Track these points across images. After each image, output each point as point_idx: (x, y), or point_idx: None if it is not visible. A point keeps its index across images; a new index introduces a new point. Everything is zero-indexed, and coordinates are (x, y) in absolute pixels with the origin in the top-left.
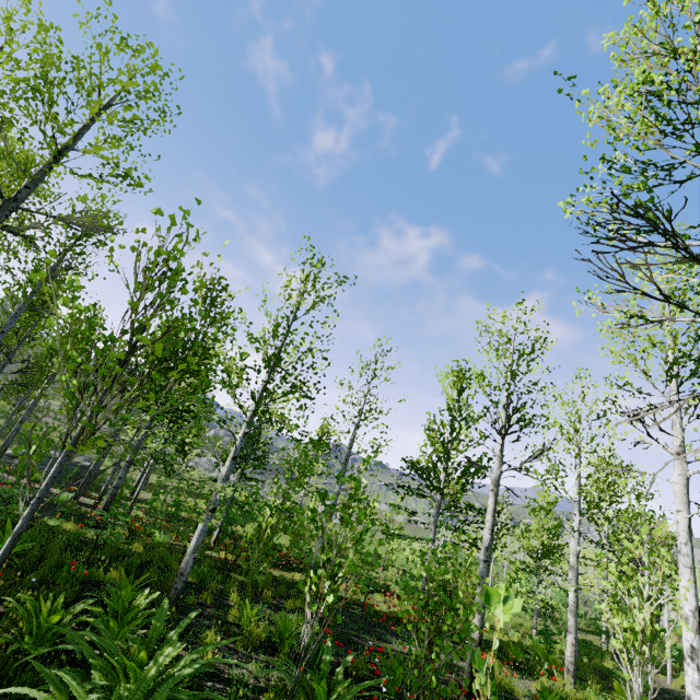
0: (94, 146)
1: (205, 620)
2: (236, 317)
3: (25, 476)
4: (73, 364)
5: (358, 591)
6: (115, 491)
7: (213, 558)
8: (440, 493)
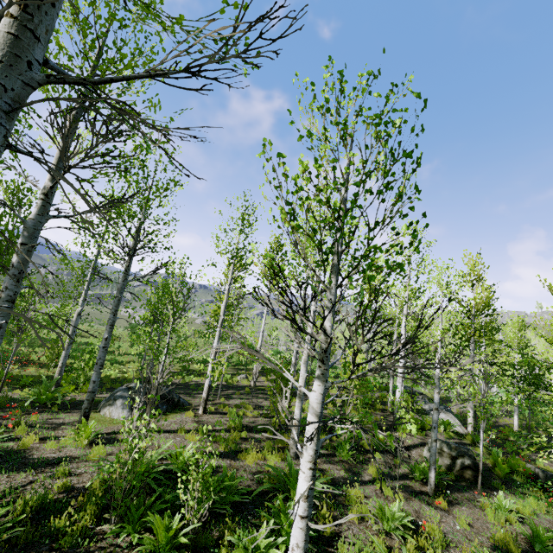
0: None
1: None
2: None
3: None
4: None
5: None
6: None
7: None
8: None
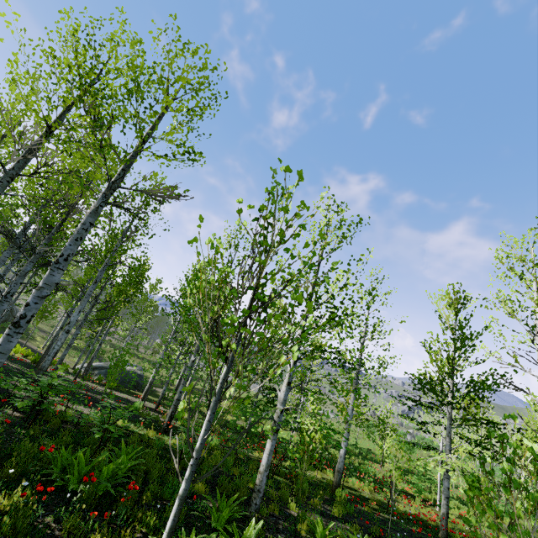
0: (169, 131)
1: (285, 537)
2: (274, 260)
3: (104, 384)
4: (233, 328)
5: (371, 489)
6: (177, 402)
7: (252, 457)
8: (454, 408)
